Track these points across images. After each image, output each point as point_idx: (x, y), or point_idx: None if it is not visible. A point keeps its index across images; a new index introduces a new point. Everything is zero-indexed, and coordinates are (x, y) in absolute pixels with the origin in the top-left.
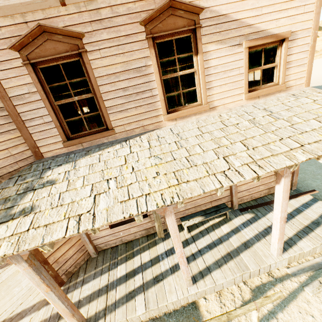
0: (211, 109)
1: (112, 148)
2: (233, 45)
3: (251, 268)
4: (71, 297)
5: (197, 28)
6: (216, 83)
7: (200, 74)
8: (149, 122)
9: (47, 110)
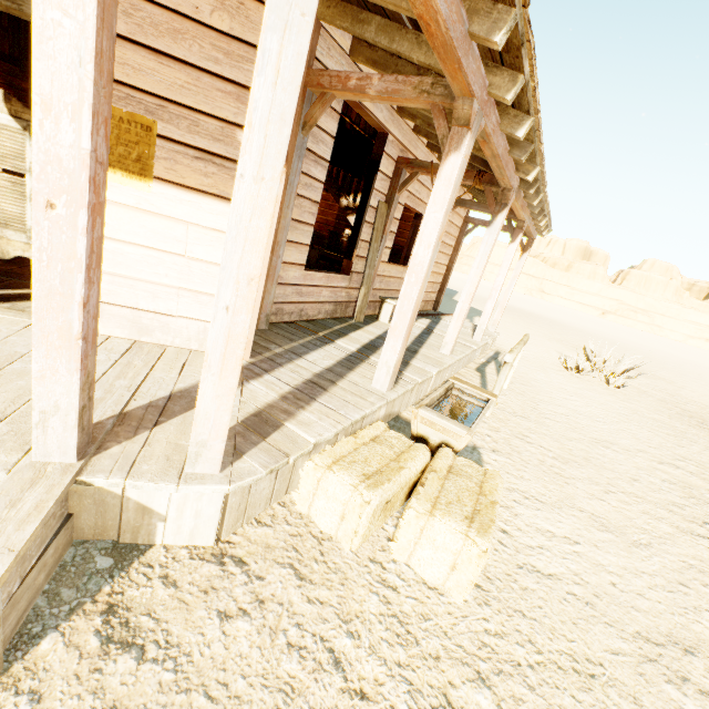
0: None
1: None
2: None
3: (475, 346)
4: (301, 367)
5: None
6: None
7: None
8: None
9: None
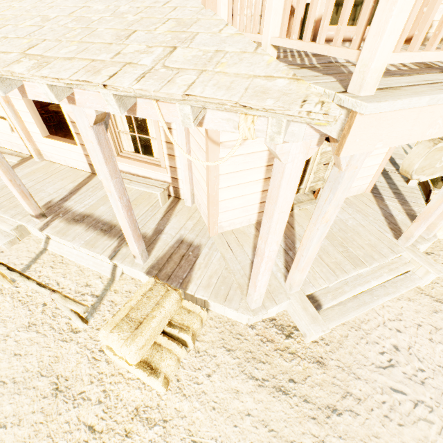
0: None
1: None
2: None
3: None
4: (382, 187)
5: None
6: None
7: None
8: None
9: None
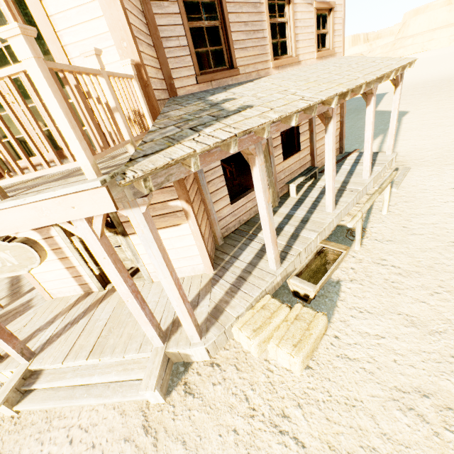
0: (298, 63)
1: (247, 84)
2: (308, 3)
3: (360, 188)
4: (236, 268)
5: None
6: (300, 37)
7: (292, 24)
8: (261, 66)
9: (184, 30)
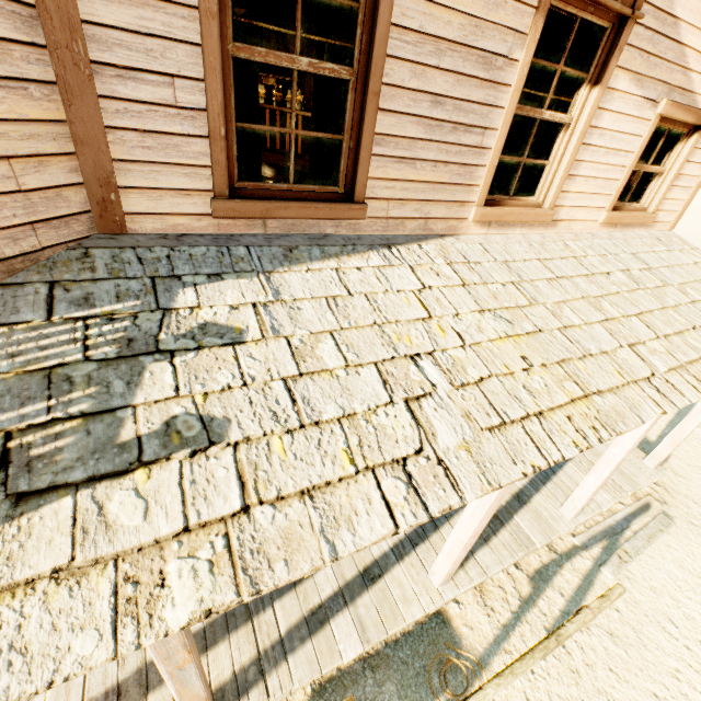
0: (550, 223)
1: (363, 259)
2: (647, 98)
3: (538, 541)
4: None
5: (630, 20)
6: (586, 169)
7: (577, 135)
8: (442, 211)
9: (202, 63)
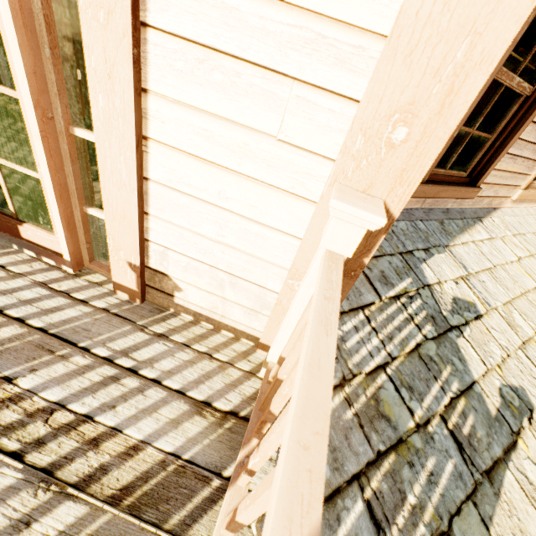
0: None
1: (478, 232)
2: None
3: None
4: None
5: None
6: None
7: None
8: (504, 192)
9: None
